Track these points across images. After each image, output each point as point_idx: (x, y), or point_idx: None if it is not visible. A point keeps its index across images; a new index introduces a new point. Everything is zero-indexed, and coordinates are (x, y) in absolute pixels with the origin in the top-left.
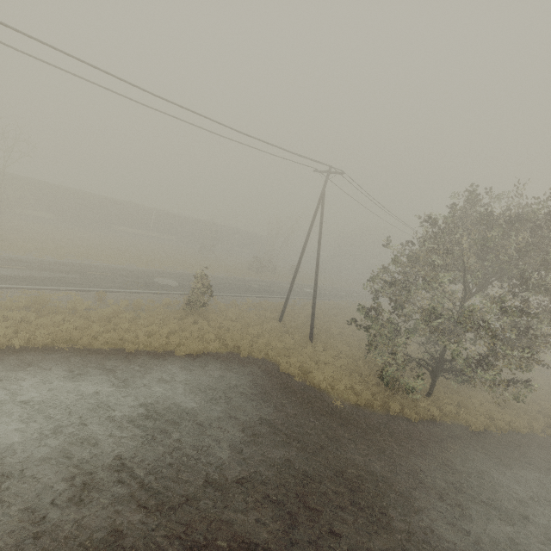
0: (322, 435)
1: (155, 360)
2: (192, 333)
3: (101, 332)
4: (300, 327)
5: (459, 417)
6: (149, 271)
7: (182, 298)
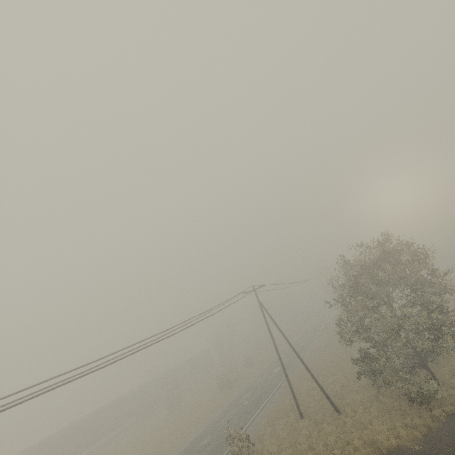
0: None
1: None
2: None
3: None
4: (317, 408)
5: None
6: None
7: None
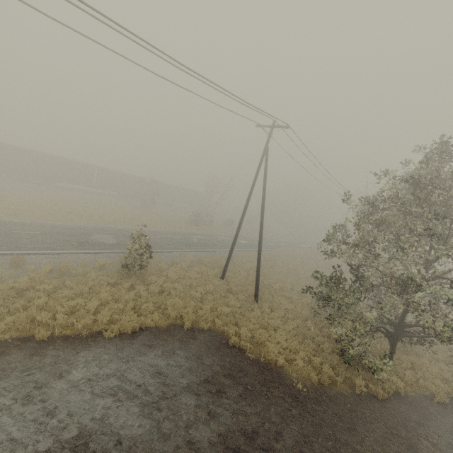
0: (294, 448)
1: (75, 349)
2: (127, 304)
3: (4, 314)
4: (243, 284)
5: (416, 382)
6: (86, 228)
7: (119, 258)
